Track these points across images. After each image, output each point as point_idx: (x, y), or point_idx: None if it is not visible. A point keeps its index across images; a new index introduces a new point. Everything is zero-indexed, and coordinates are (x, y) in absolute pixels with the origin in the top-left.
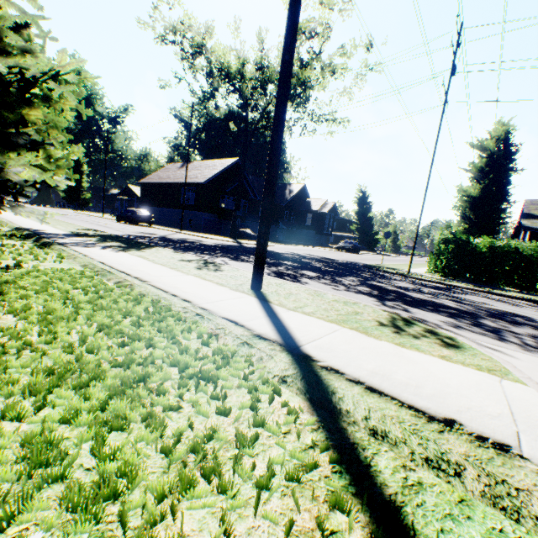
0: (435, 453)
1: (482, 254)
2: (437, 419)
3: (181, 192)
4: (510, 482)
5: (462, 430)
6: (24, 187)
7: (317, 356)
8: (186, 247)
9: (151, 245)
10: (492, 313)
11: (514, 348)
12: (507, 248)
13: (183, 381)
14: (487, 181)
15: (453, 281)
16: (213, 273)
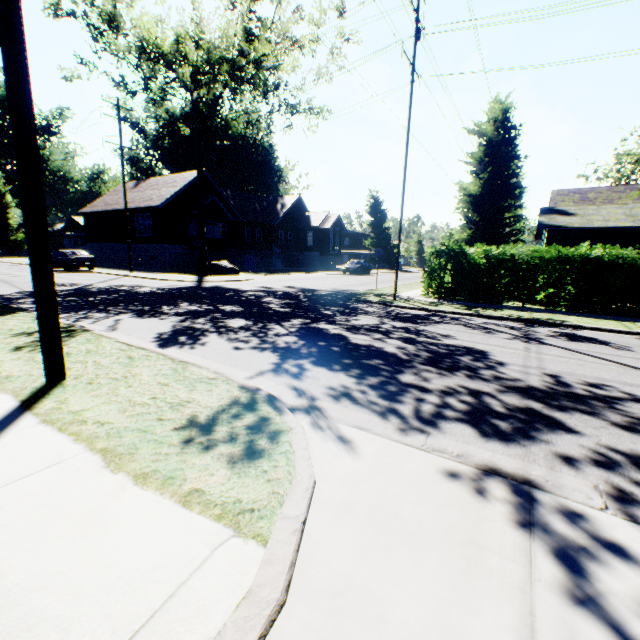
0: None
1: (476, 266)
2: None
3: (134, 220)
4: None
5: None
6: None
7: None
8: (90, 303)
9: (15, 310)
10: (435, 355)
11: (386, 427)
12: (502, 256)
13: None
14: (487, 174)
15: (445, 303)
16: (29, 355)
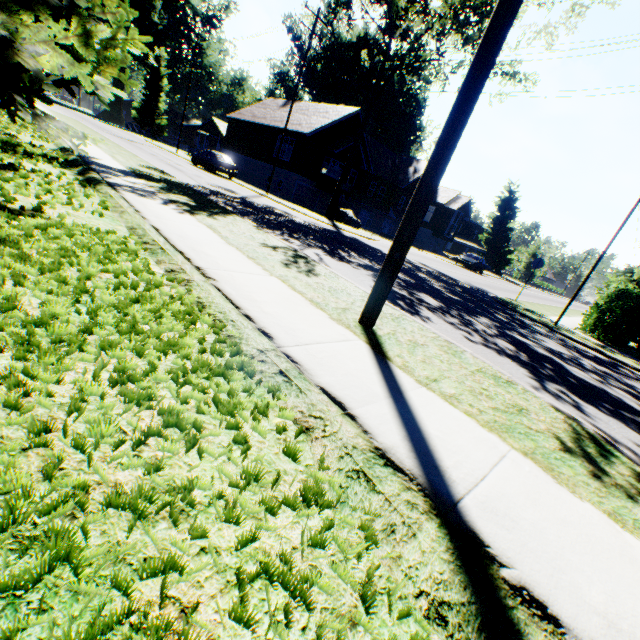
0: None
1: None
2: None
3: (276, 141)
4: None
5: None
6: (43, 82)
7: (493, 541)
8: (271, 221)
9: (228, 211)
10: None
11: None
12: None
13: (242, 592)
14: None
15: (615, 351)
16: (305, 279)
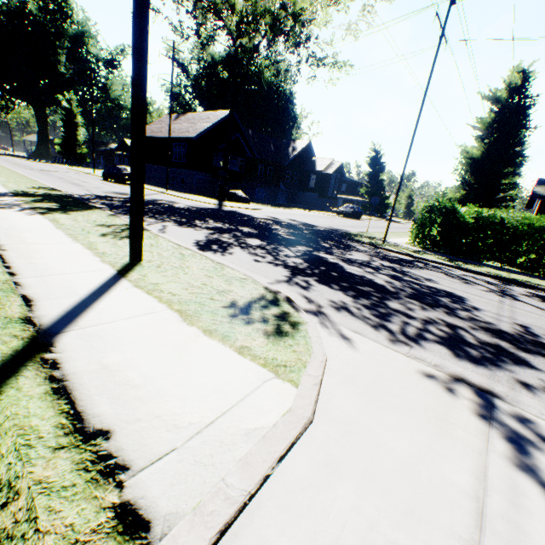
0: (12, 476)
1: (465, 224)
2: (84, 431)
3: (172, 148)
4: (39, 521)
5: (95, 447)
6: None
7: (63, 345)
8: None
9: (93, 207)
10: (418, 293)
11: (377, 336)
12: (492, 219)
13: None
14: (492, 140)
15: (429, 253)
16: (113, 241)
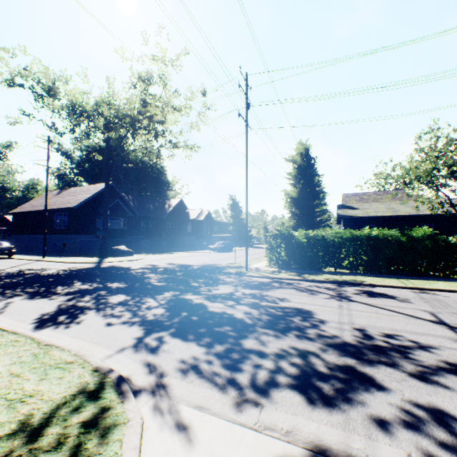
0: None
1: (301, 244)
2: None
3: (54, 217)
4: None
5: None
6: None
7: None
8: None
9: None
10: (273, 318)
11: (224, 404)
12: (316, 237)
13: None
14: (300, 185)
15: (283, 271)
16: None
